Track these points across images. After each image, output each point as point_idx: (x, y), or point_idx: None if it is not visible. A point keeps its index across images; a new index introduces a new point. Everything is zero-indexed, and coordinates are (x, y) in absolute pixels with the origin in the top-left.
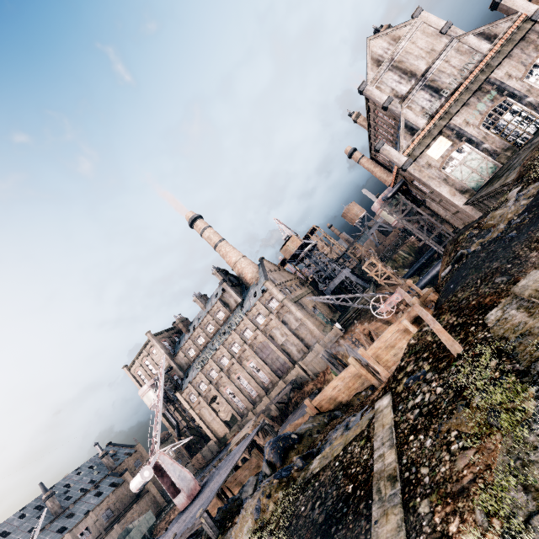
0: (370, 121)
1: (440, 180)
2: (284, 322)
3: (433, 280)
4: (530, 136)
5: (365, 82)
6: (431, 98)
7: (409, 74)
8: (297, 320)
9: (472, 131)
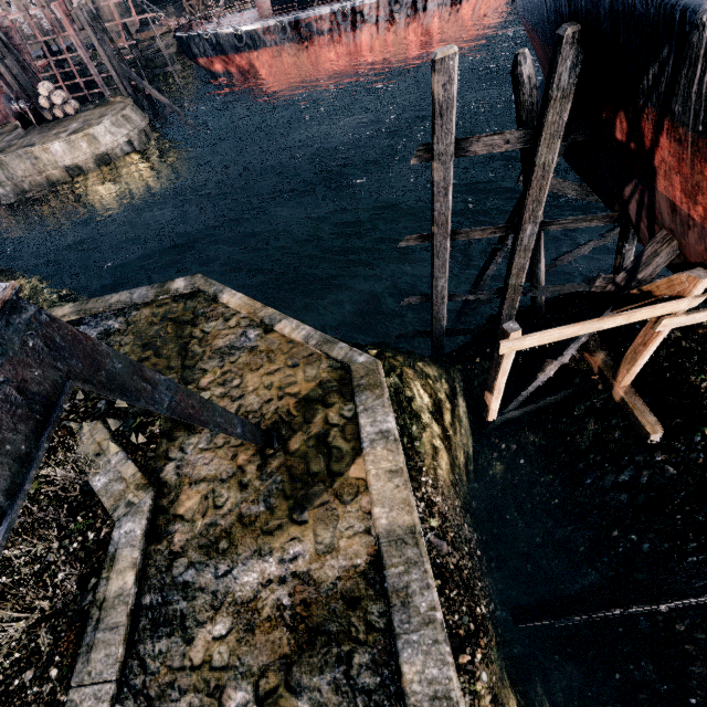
0: None
1: None
2: None
3: None
4: None
5: None
6: None
7: None
8: None
9: None
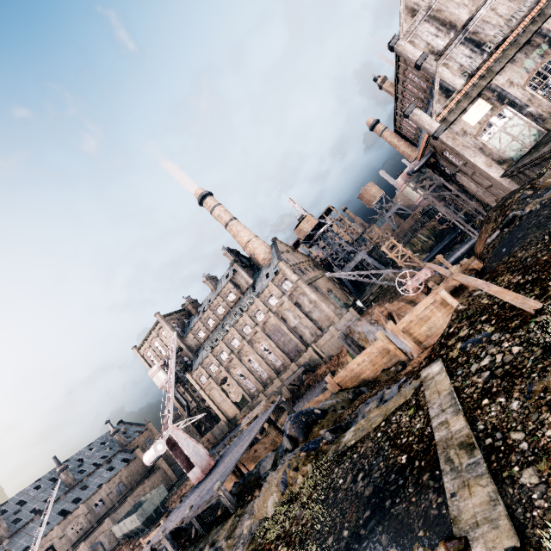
0: (398, 85)
1: (476, 149)
2: (297, 305)
3: (456, 262)
4: None
5: (396, 36)
6: (472, 54)
7: (448, 25)
8: (311, 302)
9: (515, 93)
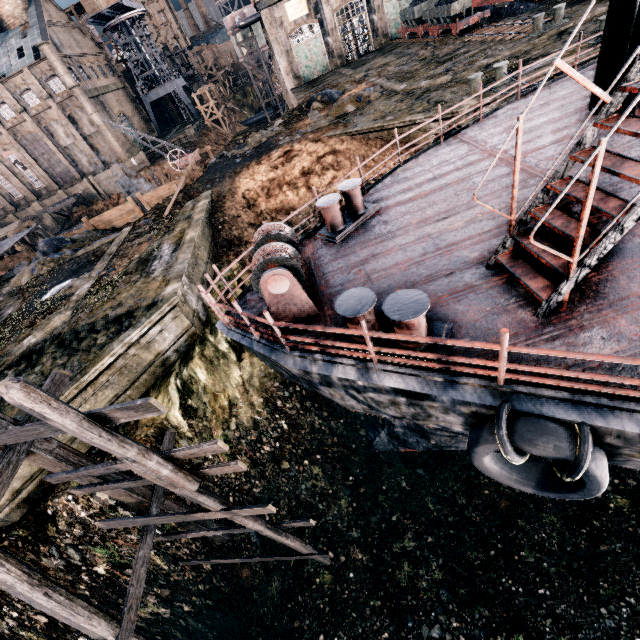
0: None
1: (284, 50)
2: (72, 120)
3: None
4: (356, 58)
5: None
6: None
7: None
8: (93, 125)
9: (327, 14)
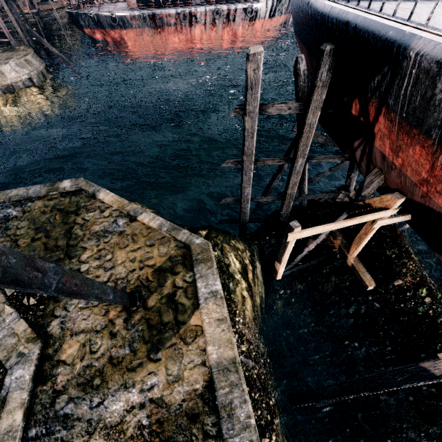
0: None
1: None
2: None
3: None
4: None
5: None
6: None
7: None
8: None
9: None
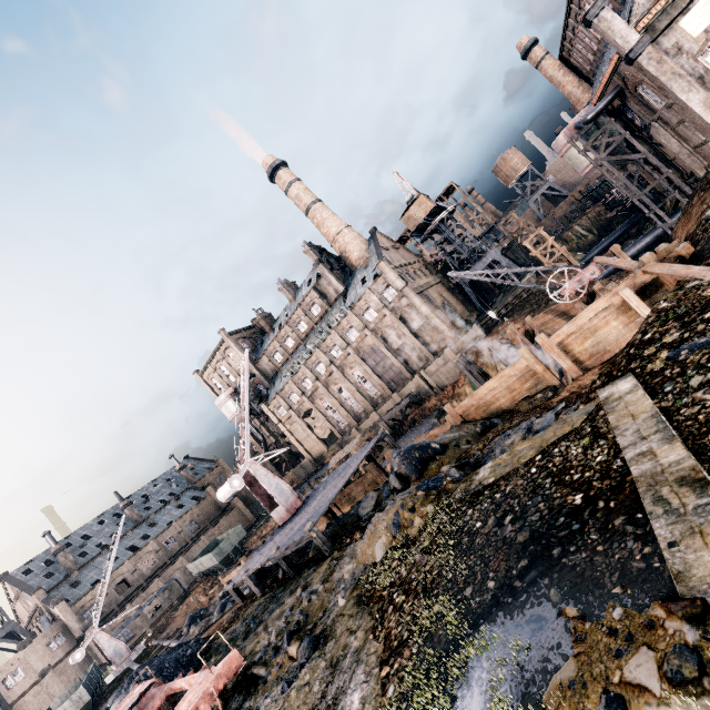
0: None
1: (693, 79)
2: (402, 320)
3: None
4: None
5: None
6: None
7: None
8: (421, 317)
9: None
